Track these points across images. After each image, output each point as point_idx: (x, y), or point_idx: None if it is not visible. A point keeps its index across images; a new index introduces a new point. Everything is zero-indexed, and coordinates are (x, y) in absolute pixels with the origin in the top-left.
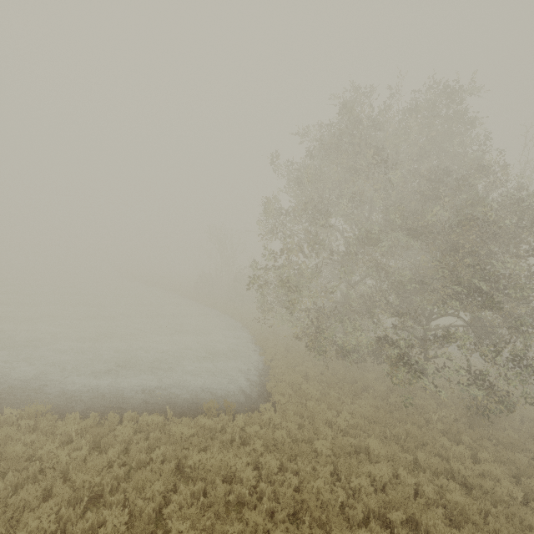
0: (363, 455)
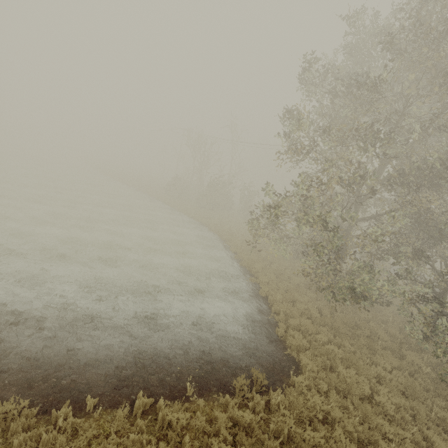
0: None
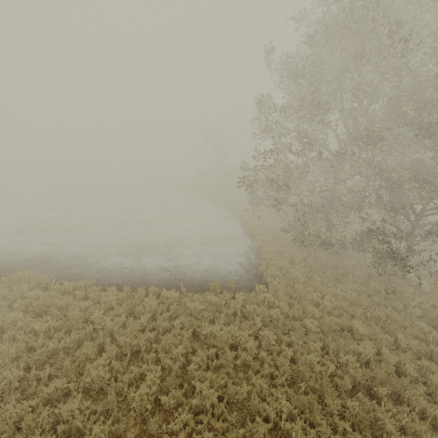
0: (347, 333)
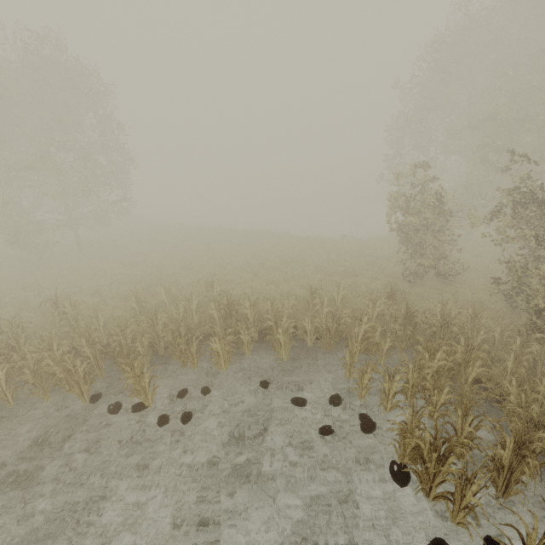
0: None
